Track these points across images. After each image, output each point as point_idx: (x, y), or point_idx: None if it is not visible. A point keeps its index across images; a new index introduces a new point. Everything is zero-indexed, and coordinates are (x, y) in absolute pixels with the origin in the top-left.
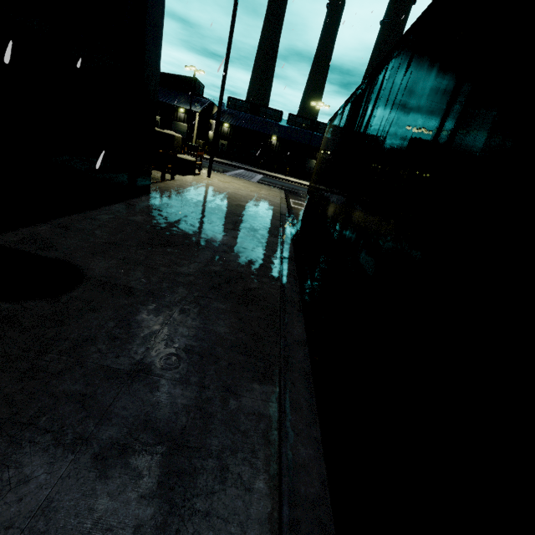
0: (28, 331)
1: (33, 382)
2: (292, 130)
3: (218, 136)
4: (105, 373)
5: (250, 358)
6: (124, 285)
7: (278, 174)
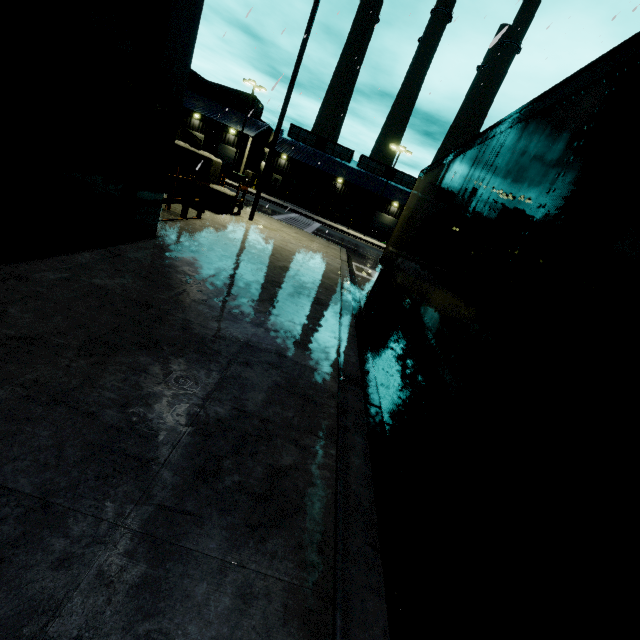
0: None
1: None
2: (362, 175)
3: (272, 169)
4: None
5: None
6: None
7: (339, 224)
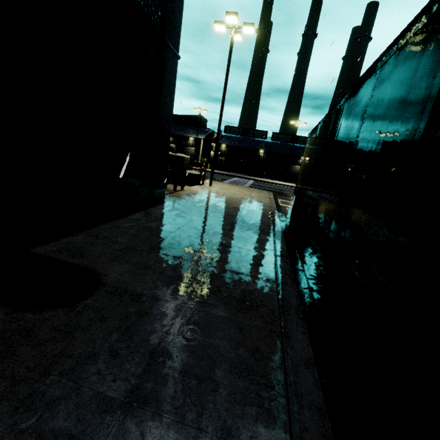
0: (39, 345)
1: (27, 415)
2: (275, 144)
3: (218, 154)
4: (99, 403)
5: (252, 384)
6: (132, 291)
7: (266, 179)
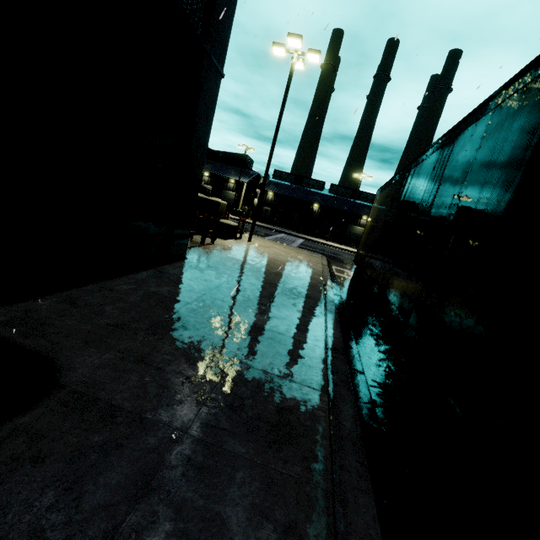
0: None
1: None
2: (333, 198)
3: (263, 203)
4: None
5: None
6: (105, 401)
7: (319, 238)
